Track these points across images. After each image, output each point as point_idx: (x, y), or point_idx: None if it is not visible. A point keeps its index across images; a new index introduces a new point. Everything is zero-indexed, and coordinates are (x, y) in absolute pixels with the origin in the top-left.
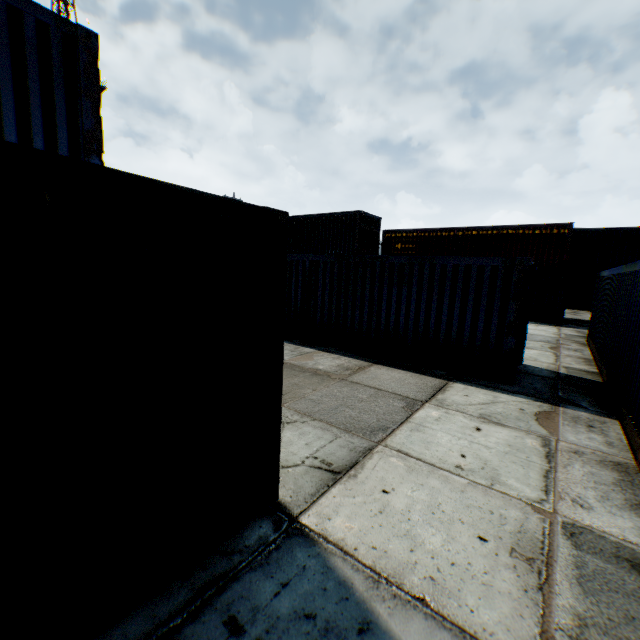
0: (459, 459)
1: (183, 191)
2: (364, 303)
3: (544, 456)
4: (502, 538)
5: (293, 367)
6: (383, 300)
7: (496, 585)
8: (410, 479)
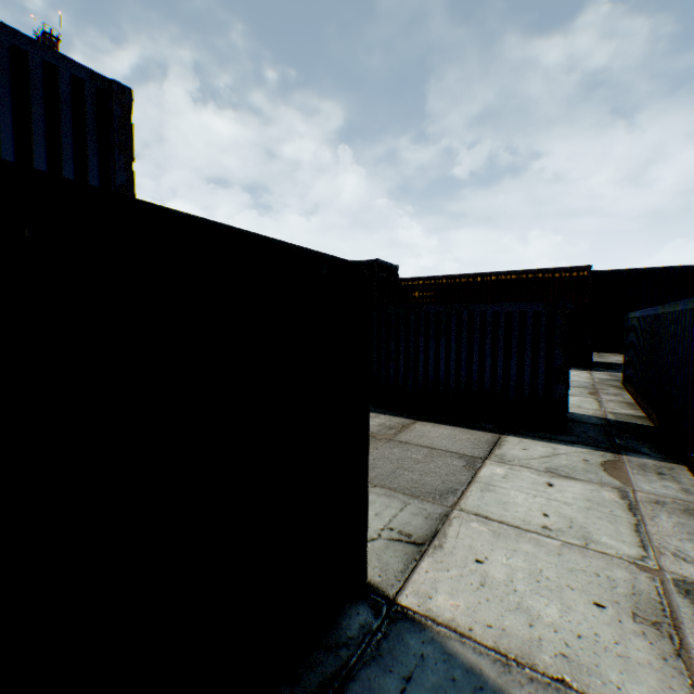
0: (542, 519)
1: (291, 248)
2: (399, 356)
3: (627, 509)
4: (618, 602)
5: None
6: (420, 352)
7: (632, 656)
8: (500, 545)
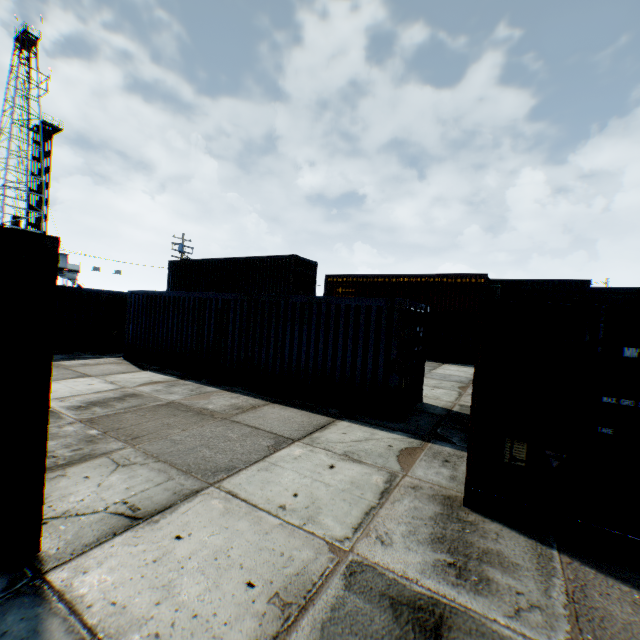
0: (289, 498)
1: None
2: (270, 341)
3: (380, 492)
4: (273, 582)
5: (179, 406)
6: (287, 338)
7: (227, 637)
8: (218, 522)
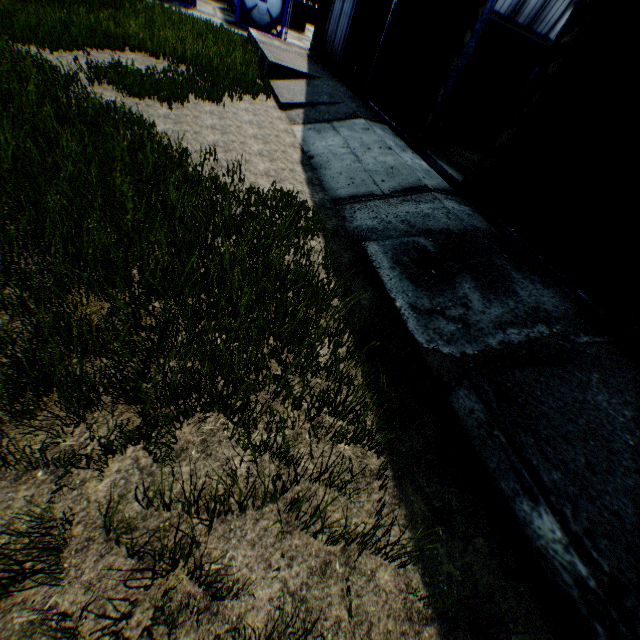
0: None
1: None
2: None
3: None
4: None
5: None
6: None
7: None
8: None
